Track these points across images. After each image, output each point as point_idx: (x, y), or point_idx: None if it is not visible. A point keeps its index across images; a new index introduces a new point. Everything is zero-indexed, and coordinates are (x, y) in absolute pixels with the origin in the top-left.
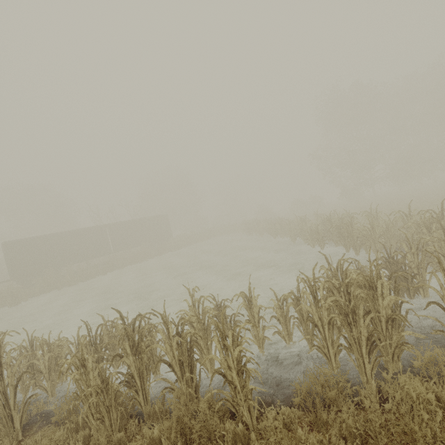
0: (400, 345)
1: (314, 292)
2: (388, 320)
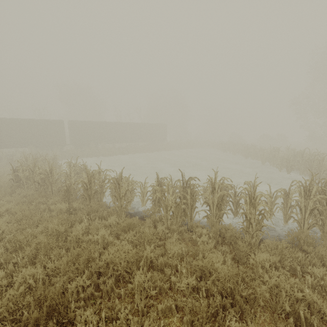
0: None
1: (307, 191)
2: None
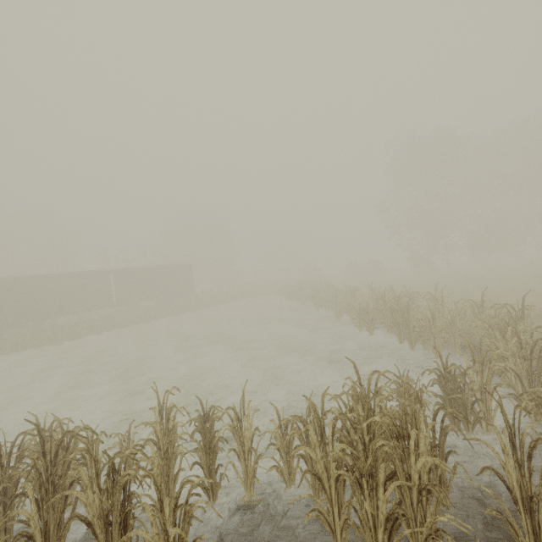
0: (435, 533)
1: (322, 428)
2: (421, 491)
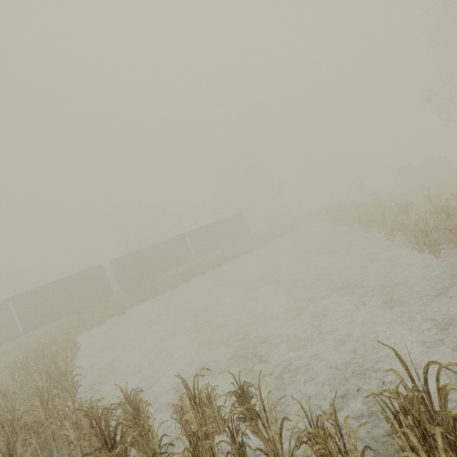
0: None
1: None
2: None
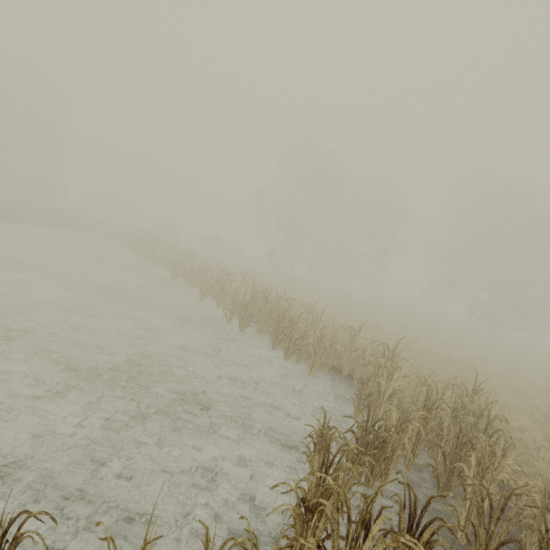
0: None
1: None
2: None
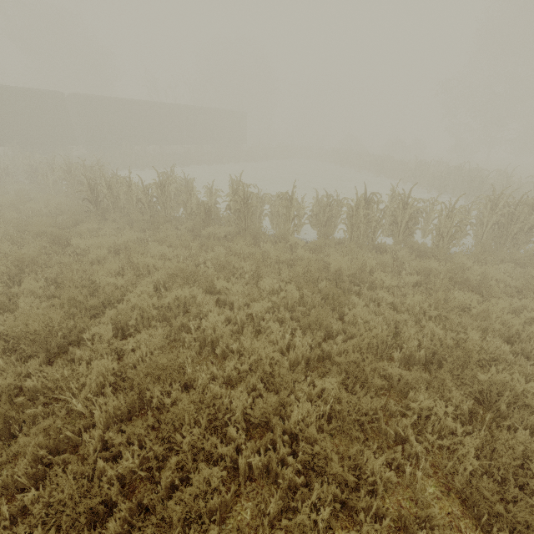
0: (529, 241)
1: (493, 205)
2: (530, 228)
